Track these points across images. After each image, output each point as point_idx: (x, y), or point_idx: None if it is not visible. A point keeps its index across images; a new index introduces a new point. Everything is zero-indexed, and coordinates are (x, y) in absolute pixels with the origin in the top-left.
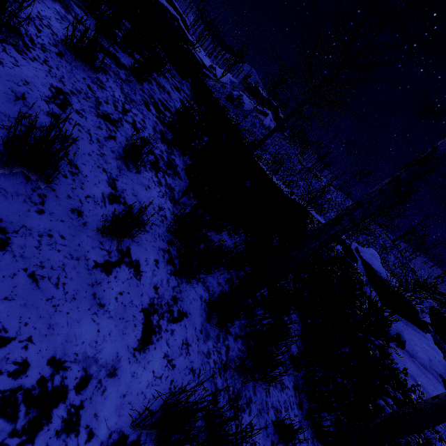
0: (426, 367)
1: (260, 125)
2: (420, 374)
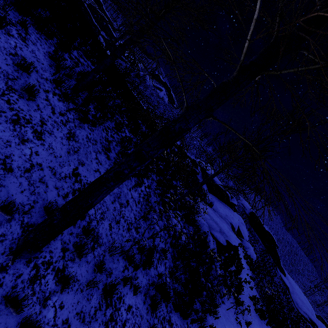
0: (222, 217)
1: (156, 95)
2: (214, 214)
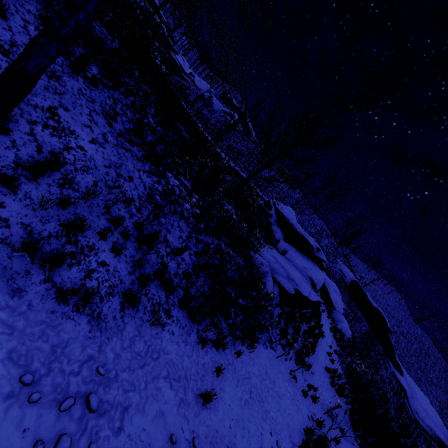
0: (298, 268)
1: (226, 123)
2: (284, 261)
